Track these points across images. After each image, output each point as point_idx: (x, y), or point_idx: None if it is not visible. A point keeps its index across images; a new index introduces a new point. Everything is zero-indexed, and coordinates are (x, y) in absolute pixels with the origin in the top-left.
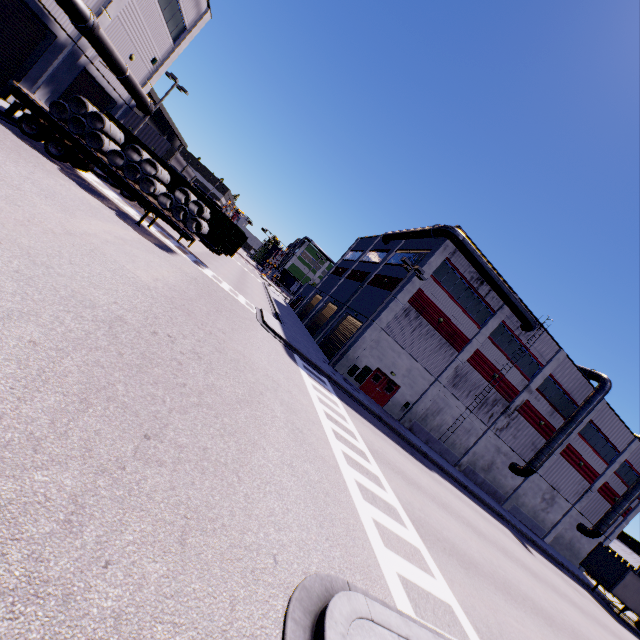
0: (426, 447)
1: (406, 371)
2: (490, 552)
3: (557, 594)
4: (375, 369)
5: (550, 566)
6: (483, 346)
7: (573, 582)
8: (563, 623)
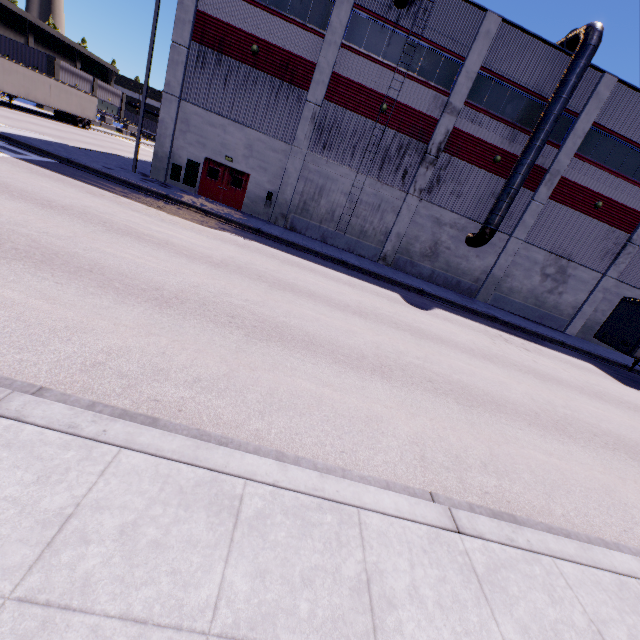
0: (300, 237)
1: (246, 149)
2: (89, 235)
3: (344, 312)
4: (205, 162)
5: (479, 328)
6: (343, 66)
7: (549, 350)
8: (164, 290)
